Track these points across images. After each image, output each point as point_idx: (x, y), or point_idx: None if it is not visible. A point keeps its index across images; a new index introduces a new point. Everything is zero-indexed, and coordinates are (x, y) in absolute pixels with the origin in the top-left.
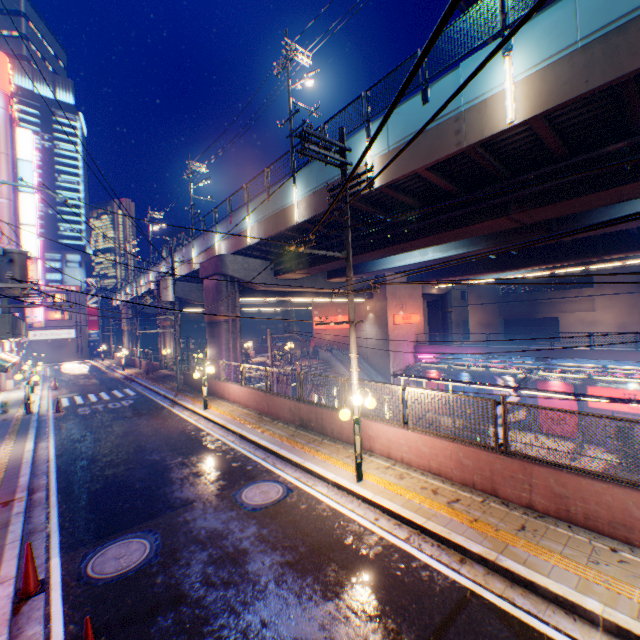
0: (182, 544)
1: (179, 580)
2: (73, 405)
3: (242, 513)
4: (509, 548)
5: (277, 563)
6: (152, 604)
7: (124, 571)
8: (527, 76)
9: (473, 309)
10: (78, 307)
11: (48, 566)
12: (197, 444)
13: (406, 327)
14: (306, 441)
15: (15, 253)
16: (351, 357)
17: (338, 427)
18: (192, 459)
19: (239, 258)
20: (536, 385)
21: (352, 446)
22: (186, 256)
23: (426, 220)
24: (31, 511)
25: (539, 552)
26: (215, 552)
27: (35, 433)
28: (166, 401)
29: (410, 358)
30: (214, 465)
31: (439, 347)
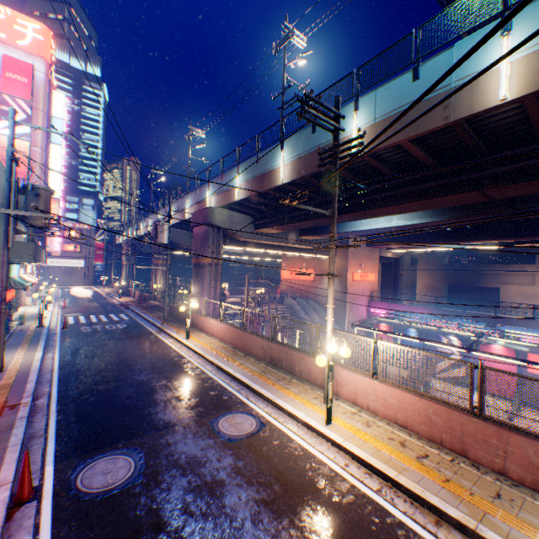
0: (164, 467)
1: (160, 505)
2: (77, 323)
3: (219, 442)
4: (488, 517)
5: (253, 500)
6: (134, 528)
7: (110, 488)
8: (525, 55)
9: (421, 274)
10: (88, 242)
11: (42, 473)
12: (179, 370)
13: (362, 284)
14: (276, 378)
15: (41, 189)
16: (327, 307)
17: (306, 369)
18: (174, 383)
19: (226, 211)
20: (478, 347)
21: (319, 388)
22: (180, 206)
23: (400, 189)
24: (33, 416)
25: (521, 526)
26: (194, 479)
27: (44, 344)
28: (154, 328)
29: (363, 311)
30: (194, 391)
31: (390, 304)
